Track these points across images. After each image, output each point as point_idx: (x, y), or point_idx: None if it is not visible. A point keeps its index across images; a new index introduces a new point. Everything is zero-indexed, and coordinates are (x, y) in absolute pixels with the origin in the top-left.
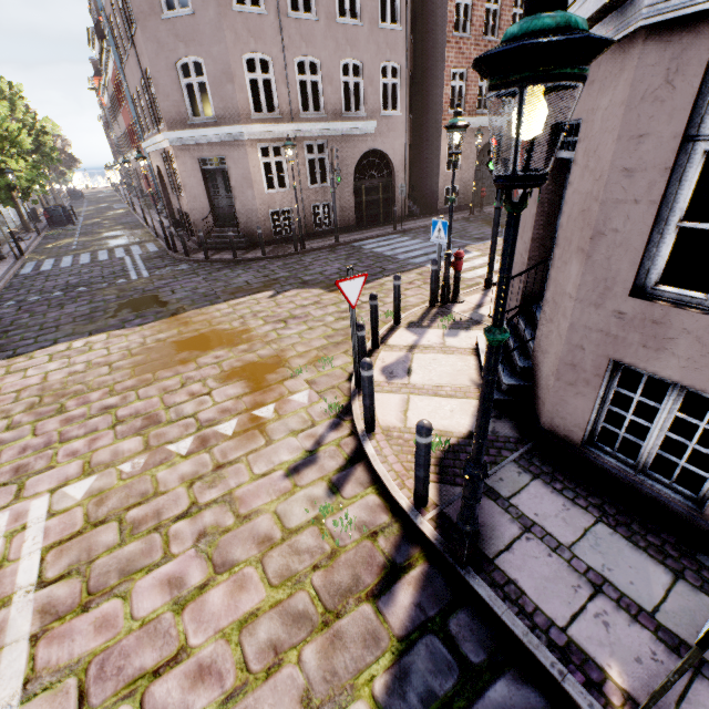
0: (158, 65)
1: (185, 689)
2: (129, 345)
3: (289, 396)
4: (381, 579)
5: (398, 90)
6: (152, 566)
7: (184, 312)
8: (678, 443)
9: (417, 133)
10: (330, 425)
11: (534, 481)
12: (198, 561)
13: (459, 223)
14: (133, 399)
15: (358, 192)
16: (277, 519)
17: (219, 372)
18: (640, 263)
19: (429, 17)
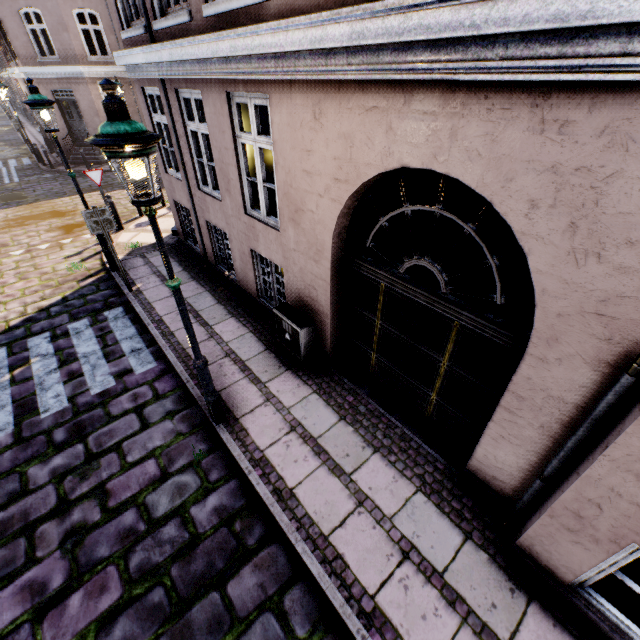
0: (5, 12)
1: (2, 298)
2: None
3: (83, 236)
4: (85, 278)
5: None
6: None
7: (38, 202)
8: None
9: None
10: (96, 244)
11: None
12: (15, 278)
13: None
14: None
15: None
16: (53, 268)
17: (49, 228)
18: (163, 160)
19: None
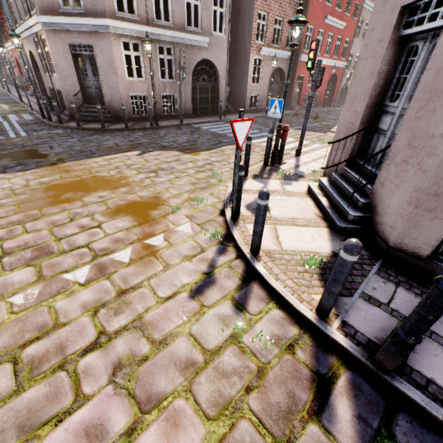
0: None
1: None
2: (11, 186)
3: (174, 227)
4: (315, 394)
5: (224, 18)
6: (61, 415)
7: (64, 163)
8: None
9: (232, 54)
10: (218, 251)
11: (398, 288)
12: (118, 399)
13: (260, 119)
14: (20, 232)
15: (194, 89)
16: (194, 341)
17: (106, 209)
18: None
19: None
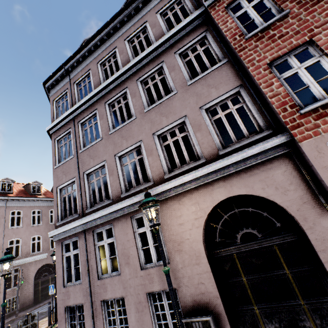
0: None
1: None
2: None
3: None
4: None
5: None
6: None
7: None
8: None
9: None
10: None
11: None
12: None
13: None
14: None
15: (37, 284)
16: None
17: None
18: (64, 279)
19: None
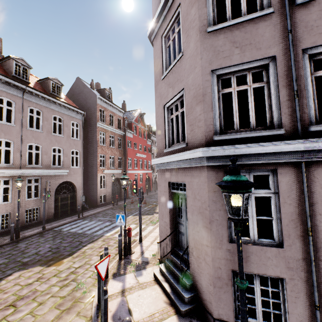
0: None
1: None
2: None
3: None
4: None
5: (78, 159)
6: None
7: None
8: (252, 298)
9: (85, 174)
10: None
11: None
12: None
13: (109, 210)
14: None
15: (56, 200)
16: None
17: None
18: (228, 229)
19: (90, 138)
